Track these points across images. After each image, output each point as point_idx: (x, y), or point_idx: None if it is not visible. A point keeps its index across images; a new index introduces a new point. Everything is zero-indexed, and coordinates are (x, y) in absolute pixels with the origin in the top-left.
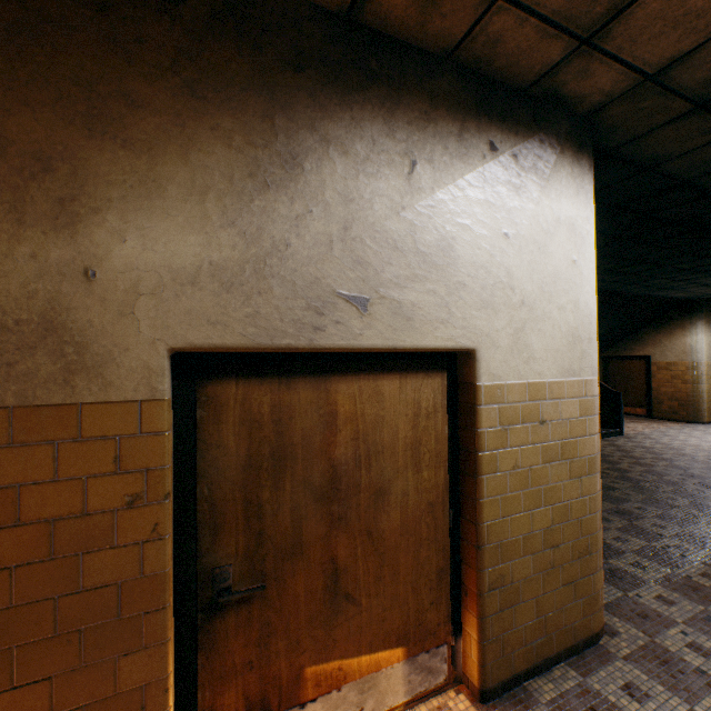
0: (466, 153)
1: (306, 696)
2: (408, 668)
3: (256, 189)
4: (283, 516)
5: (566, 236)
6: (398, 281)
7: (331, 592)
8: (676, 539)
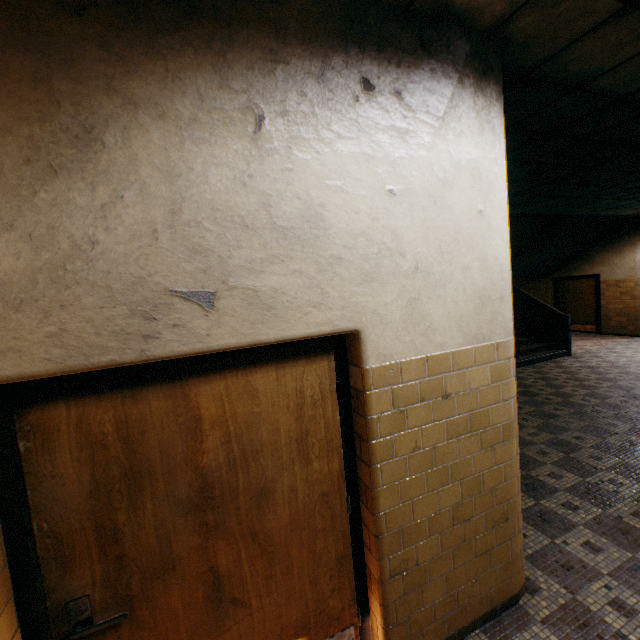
0: (331, 98)
1: None
2: None
3: (37, 178)
4: (147, 535)
5: (468, 183)
6: (251, 266)
7: (214, 600)
8: (610, 472)
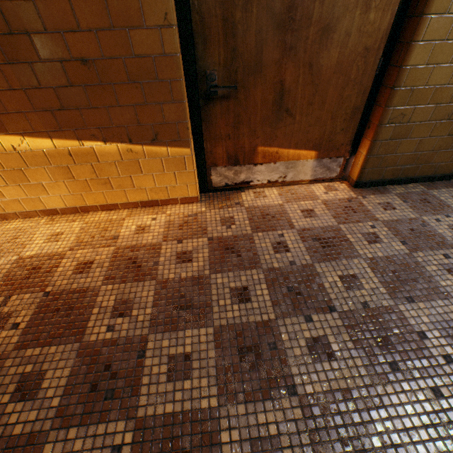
0: None
1: (257, 161)
2: (315, 164)
3: None
4: (250, 38)
5: None
6: None
7: (277, 106)
8: None
